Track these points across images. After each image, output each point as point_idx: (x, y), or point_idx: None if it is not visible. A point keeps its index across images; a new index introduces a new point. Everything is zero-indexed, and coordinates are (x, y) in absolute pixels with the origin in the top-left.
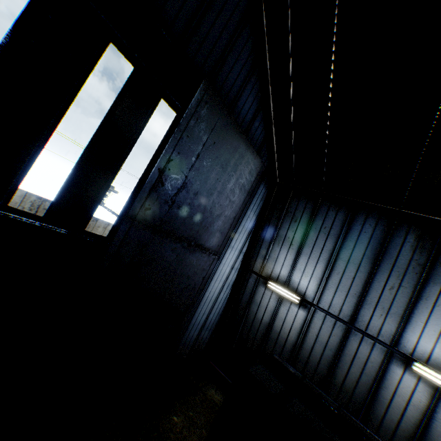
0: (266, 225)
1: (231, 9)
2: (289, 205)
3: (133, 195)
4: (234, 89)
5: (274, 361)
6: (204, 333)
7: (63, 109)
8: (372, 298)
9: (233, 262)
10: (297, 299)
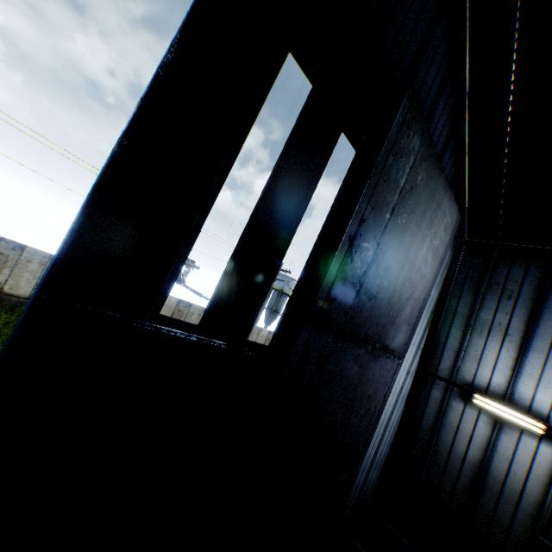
0: (452, 305)
1: None
2: (491, 273)
3: (303, 279)
4: (425, 106)
5: None
6: (372, 474)
7: (230, 157)
8: None
9: (409, 365)
10: (536, 426)
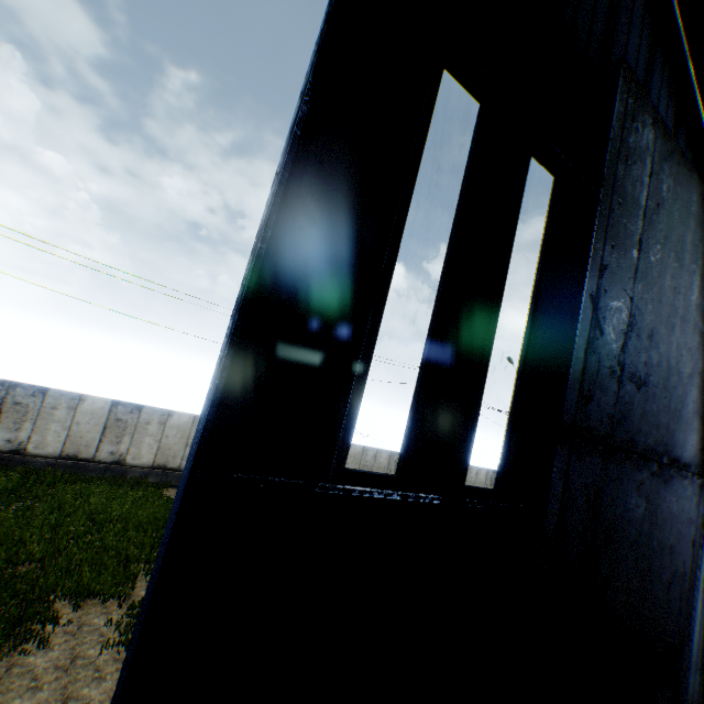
0: None
1: None
2: None
3: (523, 376)
4: None
5: None
6: (692, 680)
7: (397, 223)
8: None
9: None
10: None
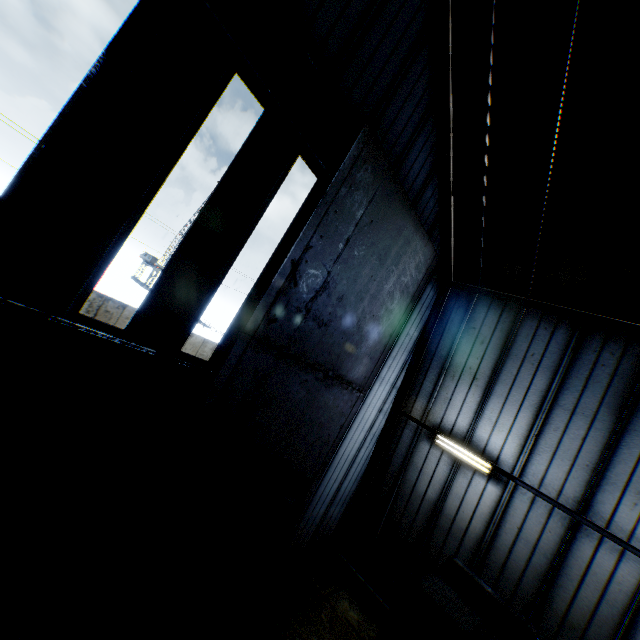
0: (433, 347)
1: (405, 22)
2: (470, 317)
3: (250, 299)
4: (401, 141)
5: (458, 570)
6: (334, 510)
7: (164, 170)
8: (617, 475)
9: (381, 403)
10: (485, 466)
